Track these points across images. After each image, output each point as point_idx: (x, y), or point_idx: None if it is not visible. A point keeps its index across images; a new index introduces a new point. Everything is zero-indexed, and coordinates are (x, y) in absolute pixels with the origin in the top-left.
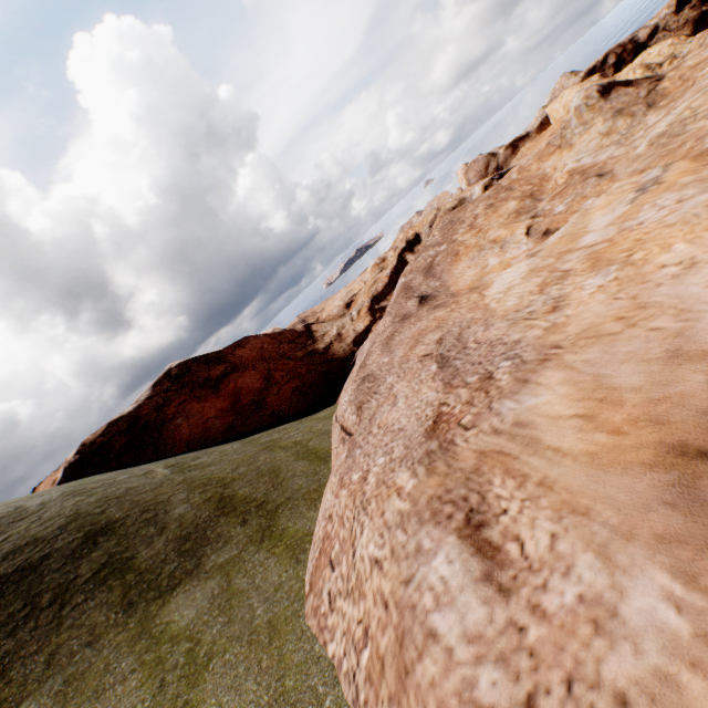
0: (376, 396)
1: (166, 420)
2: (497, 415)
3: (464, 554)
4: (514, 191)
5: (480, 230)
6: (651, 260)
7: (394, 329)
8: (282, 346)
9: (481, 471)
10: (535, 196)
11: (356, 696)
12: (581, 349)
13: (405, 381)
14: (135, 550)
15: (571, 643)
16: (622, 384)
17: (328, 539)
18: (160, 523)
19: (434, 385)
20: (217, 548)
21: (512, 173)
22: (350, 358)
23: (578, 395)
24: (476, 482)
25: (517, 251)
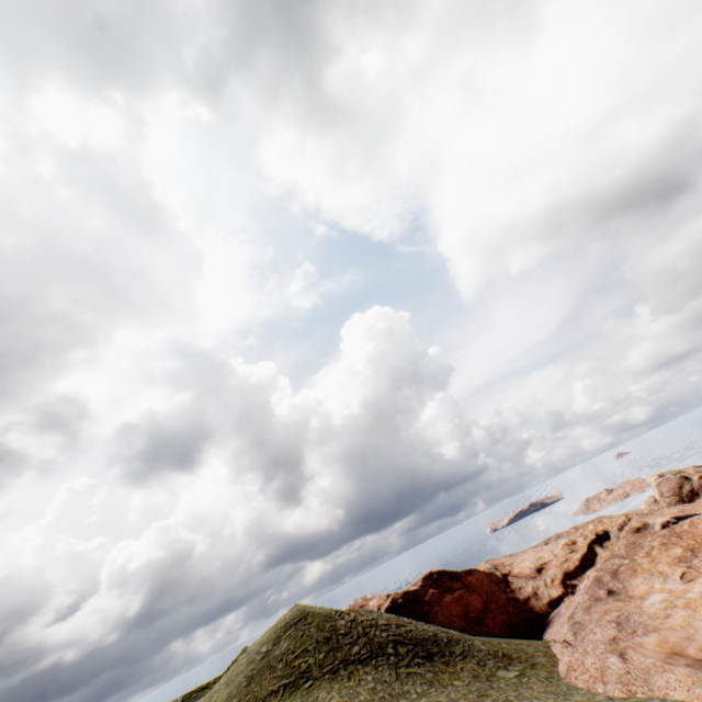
0: (583, 630)
1: (430, 604)
2: (633, 639)
3: (618, 658)
4: (682, 540)
5: (653, 560)
6: (699, 611)
7: (590, 602)
8: (491, 584)
9: (625, 647)
10: (694, 551)
11: (588, 687)
12: (665, 630)
13: (599, 627)
14: (473, 651)
15: (635, 665)
16: (670, 640)
17: (570, 666)
18: (477, 647)
19: (613, 629)
20: (510, 664)
21: (684, 523)
22: (545, 615)
23: (658, 640)
24: (623, 649)
25: (671, 585)
